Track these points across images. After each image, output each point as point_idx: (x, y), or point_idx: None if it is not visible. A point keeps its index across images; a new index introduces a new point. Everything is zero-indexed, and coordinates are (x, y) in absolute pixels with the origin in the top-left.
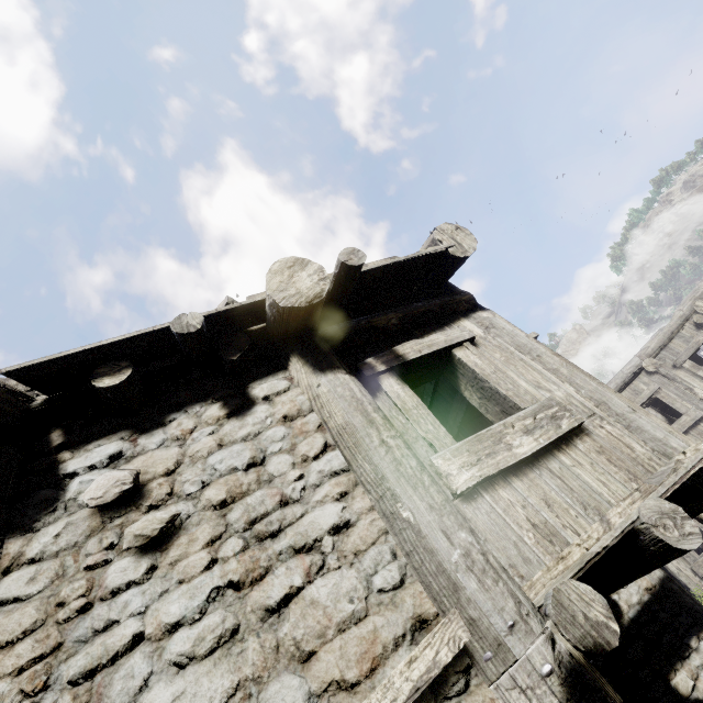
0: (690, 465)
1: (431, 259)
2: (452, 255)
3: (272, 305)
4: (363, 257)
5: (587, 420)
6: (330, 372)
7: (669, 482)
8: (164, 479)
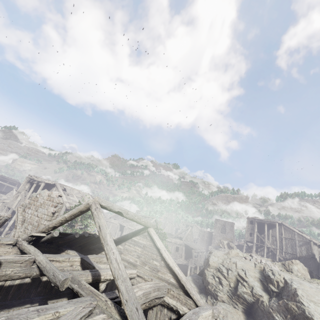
0: None
1: None
2: None
3: None
4: None
5: None
6: (318, 248)
7: None
8: (315, 248)
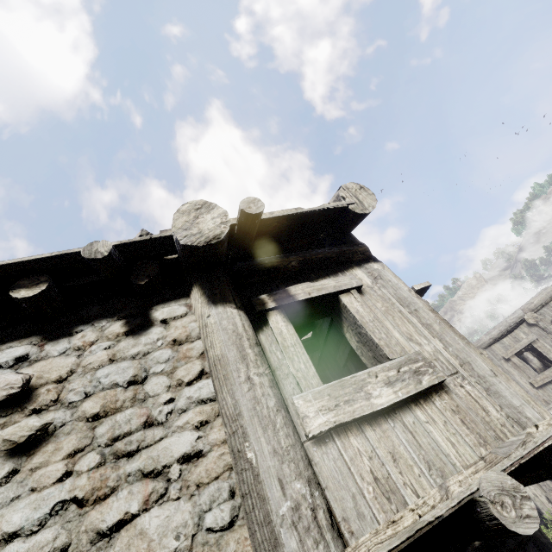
0: (540, 440)
1: (333, 213)
2: (352, 211)
3: (177, 241)
4: (261, 207)
5: (449, 377)
6: (220, 305)
7: (516, 456)
8: (53, 386)
